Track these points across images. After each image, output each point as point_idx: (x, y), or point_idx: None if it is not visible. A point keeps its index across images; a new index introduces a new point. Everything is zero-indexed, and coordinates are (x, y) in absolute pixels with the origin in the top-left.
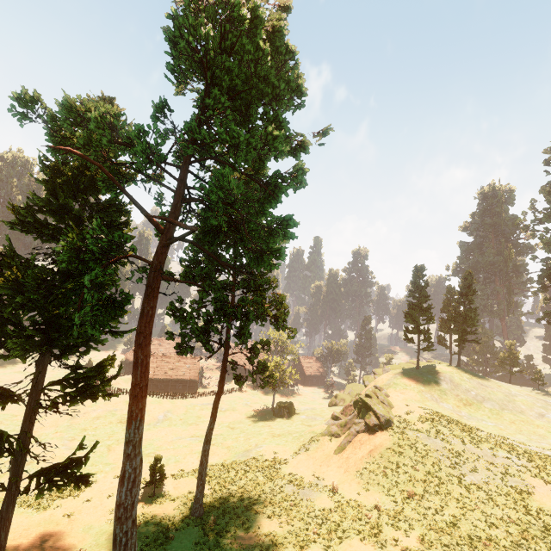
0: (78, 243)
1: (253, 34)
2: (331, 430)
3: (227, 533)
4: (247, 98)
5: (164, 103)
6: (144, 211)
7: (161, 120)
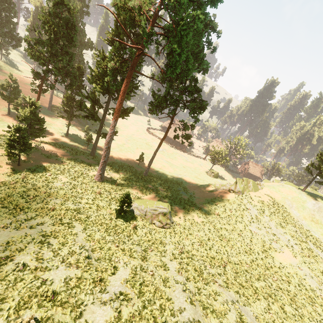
0: (113, 50)
1: None
2: (216, 185)
3: (147, 182)
4: None
5: None
6: (130, 37)
7: None
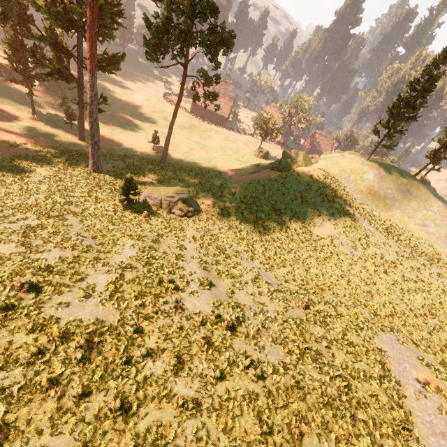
0: None
1: None
2: (259, 165)
3: (166, 170)
4: None
5: None
6: None
7: None
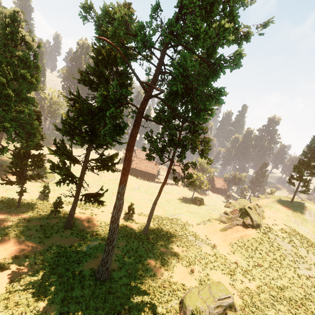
0: (106, 93)
1: None
2: (221, 219)
3: (157, 245)
4: None
5: (158, 5)
6: (138, 78)
7: (155, 17)
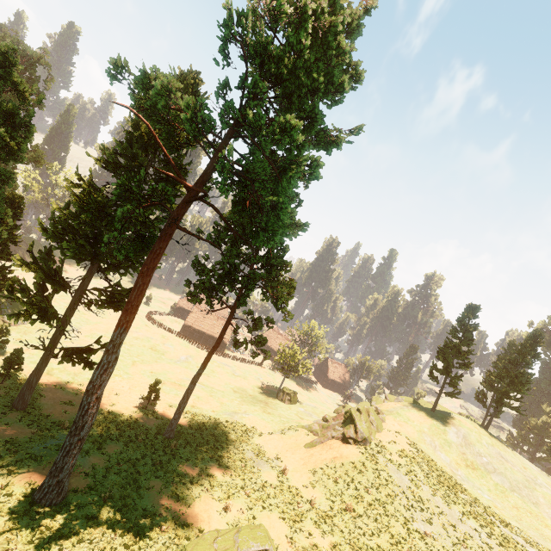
0: (127, 183)
1: (302, 28)
2: (312, 427)
3: (180, 458)
4: (290, 87)
5: (227, 82)
6: (176, 169)
7: (222, 96)
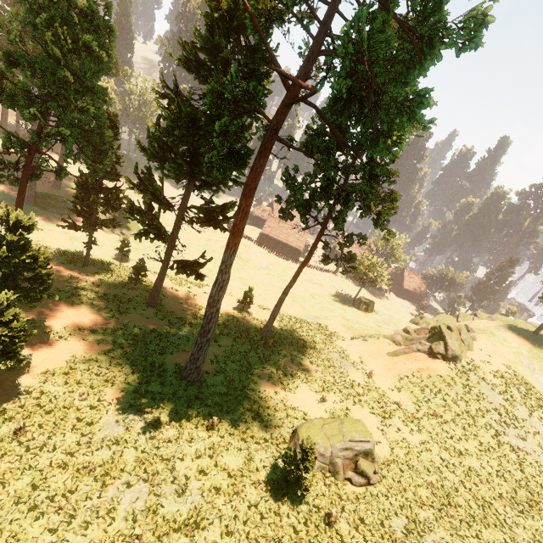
0: (218, 88)
1: None
2: (395, 338)
3: (278, 354)
4: None
5: None
6: (275, 60)
7: None
